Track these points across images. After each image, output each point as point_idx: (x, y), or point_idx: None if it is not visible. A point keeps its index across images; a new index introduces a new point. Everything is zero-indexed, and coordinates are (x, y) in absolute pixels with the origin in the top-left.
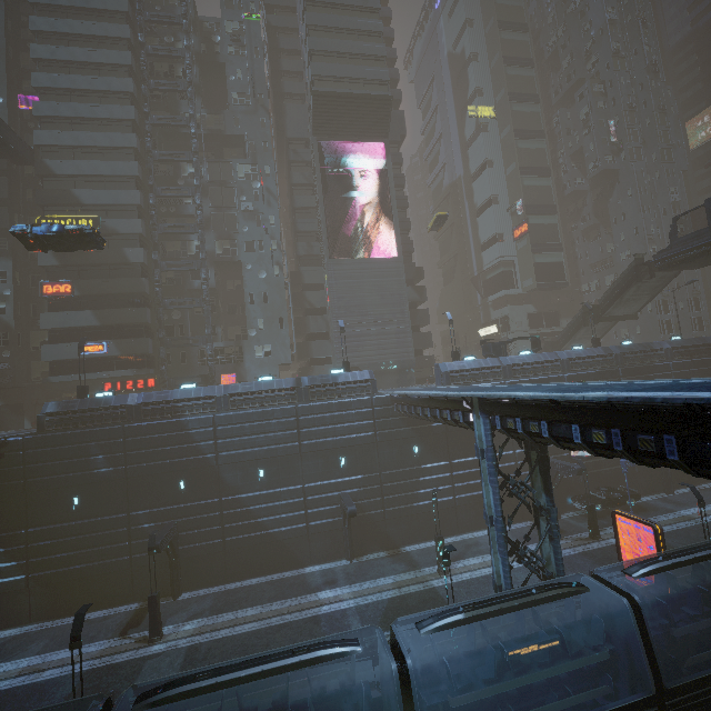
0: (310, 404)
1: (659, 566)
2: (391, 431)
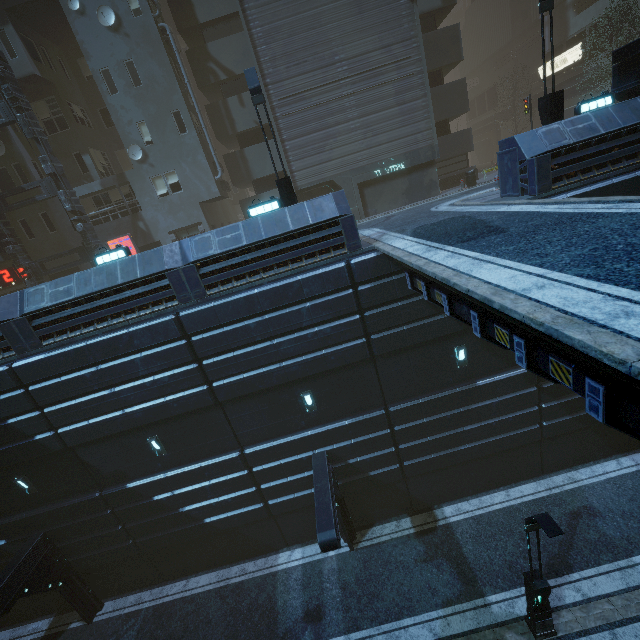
0: (205, 307)
1: None
2: (403, 330)
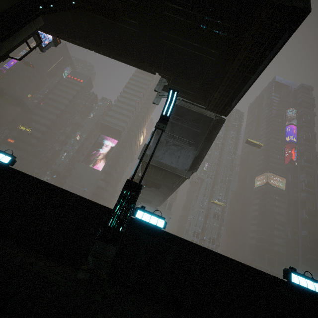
0: None
1: None
2: None
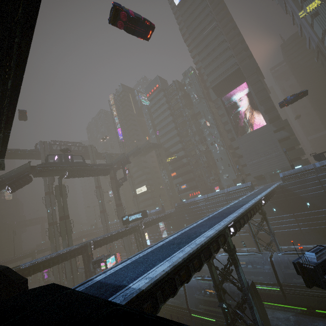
0: (229, 197)
1: (288, 252)
2: None
